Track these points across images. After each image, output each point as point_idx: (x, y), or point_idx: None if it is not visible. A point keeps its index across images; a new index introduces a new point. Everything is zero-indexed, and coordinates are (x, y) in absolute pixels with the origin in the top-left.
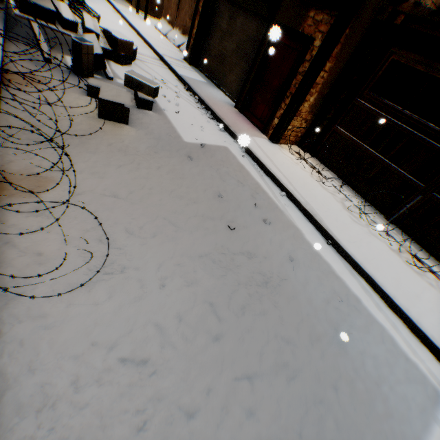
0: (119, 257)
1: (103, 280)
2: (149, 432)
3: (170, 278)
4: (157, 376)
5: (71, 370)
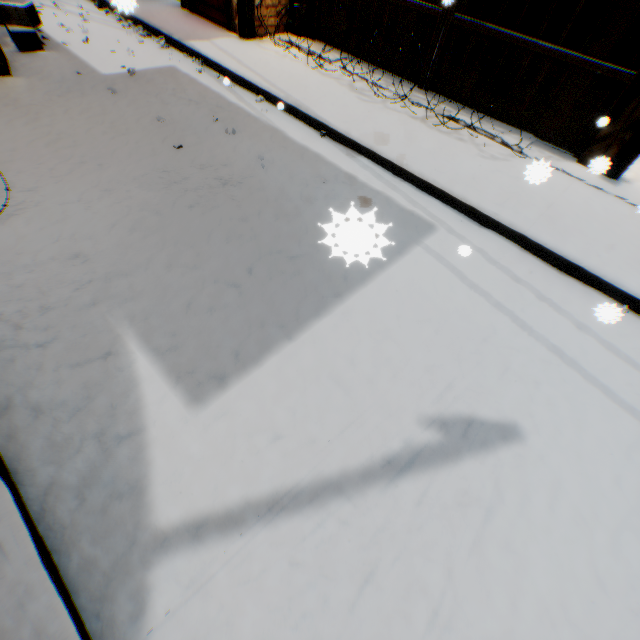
0: (32, 196)
1: (19, 215)
2: (88, 289)
3: (98, 201)
4: (91, 262)
5: (3, 271)
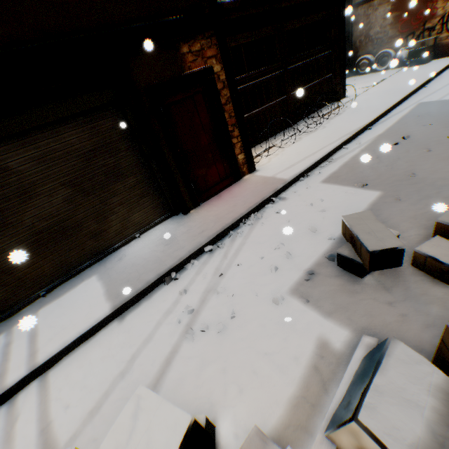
0: None
1: None
2: None
3: None
4: None
5: None
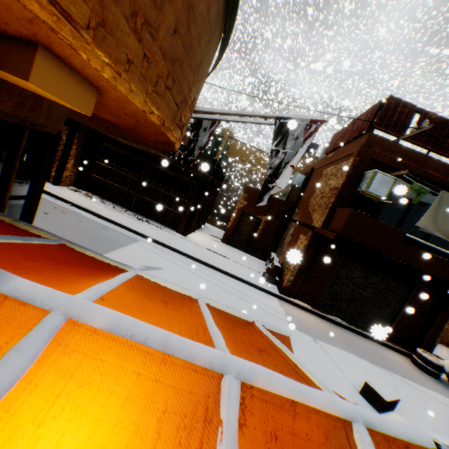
0: None
1: None
2: None
3: None
4: None
5: None
